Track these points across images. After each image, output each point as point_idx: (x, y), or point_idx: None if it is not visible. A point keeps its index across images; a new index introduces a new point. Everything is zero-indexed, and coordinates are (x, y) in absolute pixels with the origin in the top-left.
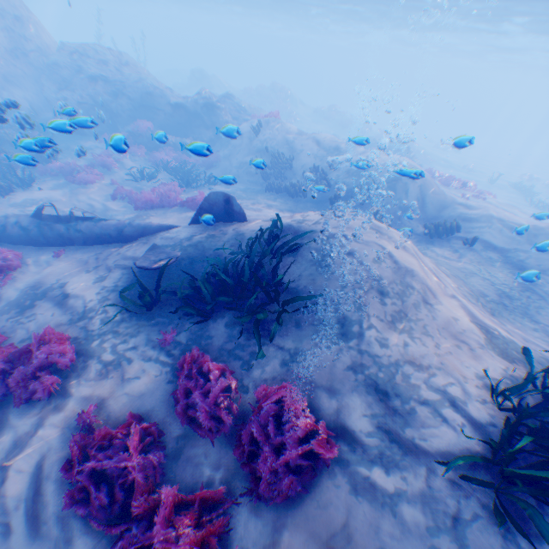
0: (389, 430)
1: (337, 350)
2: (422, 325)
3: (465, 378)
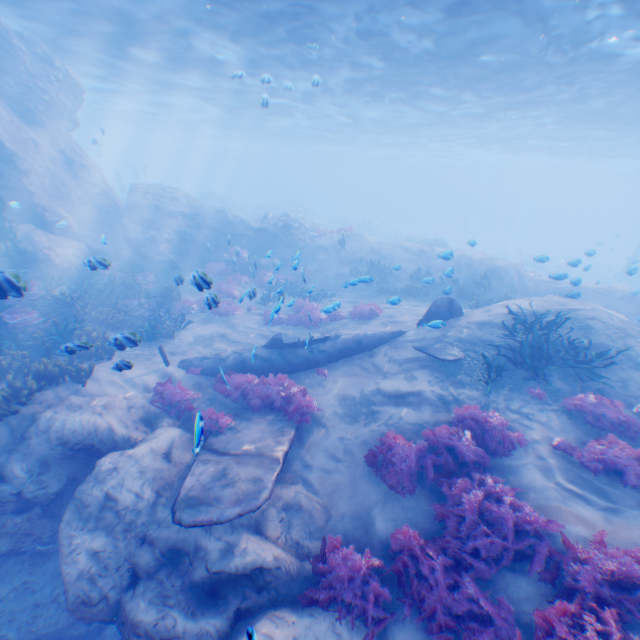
0: None
1: None
2: None
3: None
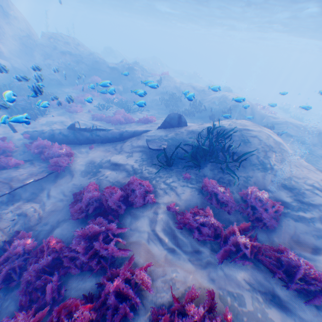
0: (298, 199)
1: (264, 175)
2: (292, 163)
3: (316, 180)
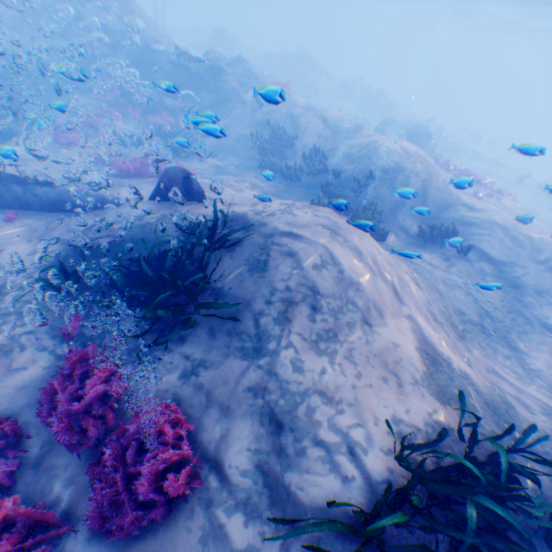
0: (268, 471)
1: (244, 367)
2: (350, 349)
3: (378, 420)
